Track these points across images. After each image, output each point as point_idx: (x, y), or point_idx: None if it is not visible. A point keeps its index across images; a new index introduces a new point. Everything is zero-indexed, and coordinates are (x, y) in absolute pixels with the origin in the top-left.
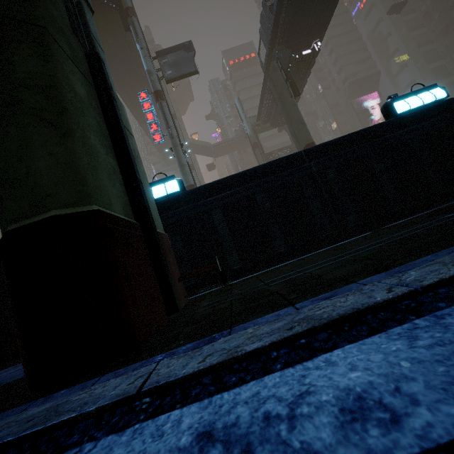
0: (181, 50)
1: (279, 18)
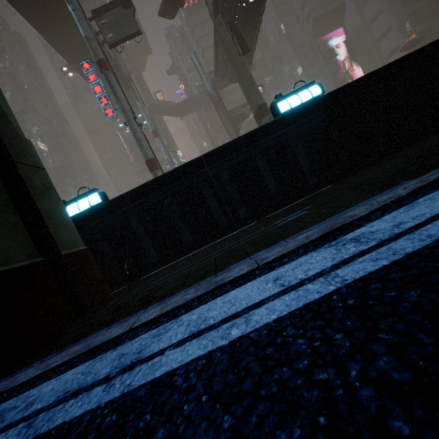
0: (119, 6)
1: None
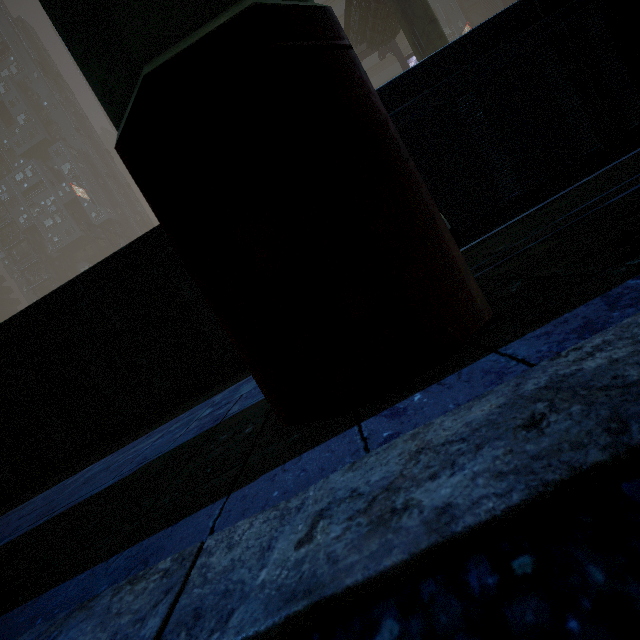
0: None
1: None
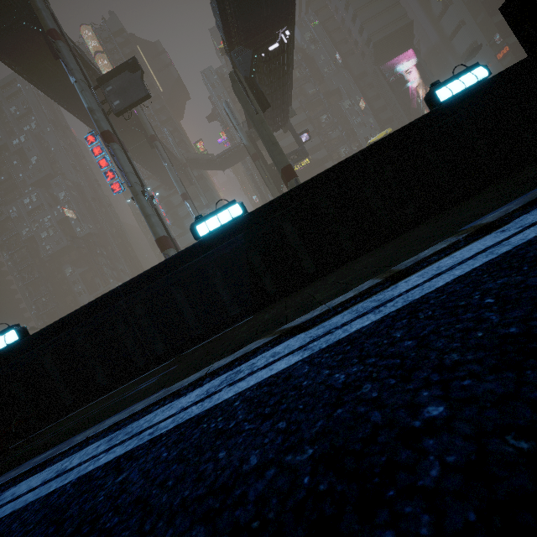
0: (126, 71)
1: (225, 15)
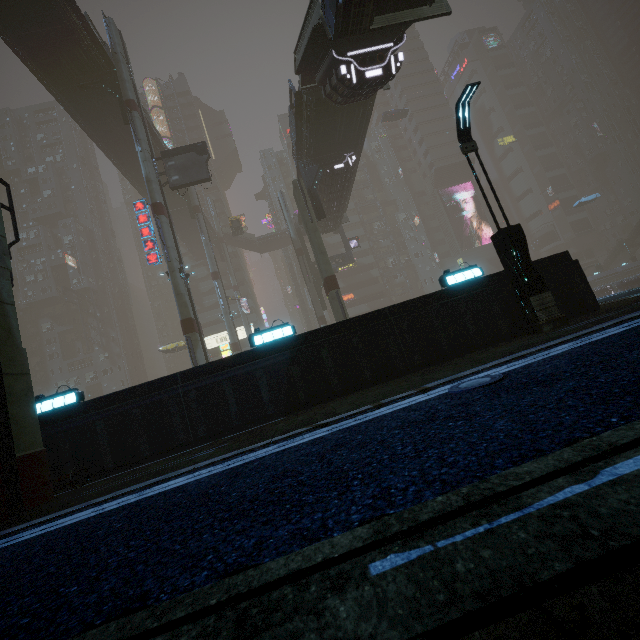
0: (193, 152)
1: (301, 133)
